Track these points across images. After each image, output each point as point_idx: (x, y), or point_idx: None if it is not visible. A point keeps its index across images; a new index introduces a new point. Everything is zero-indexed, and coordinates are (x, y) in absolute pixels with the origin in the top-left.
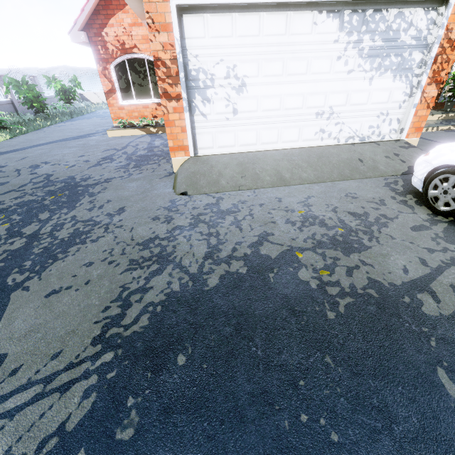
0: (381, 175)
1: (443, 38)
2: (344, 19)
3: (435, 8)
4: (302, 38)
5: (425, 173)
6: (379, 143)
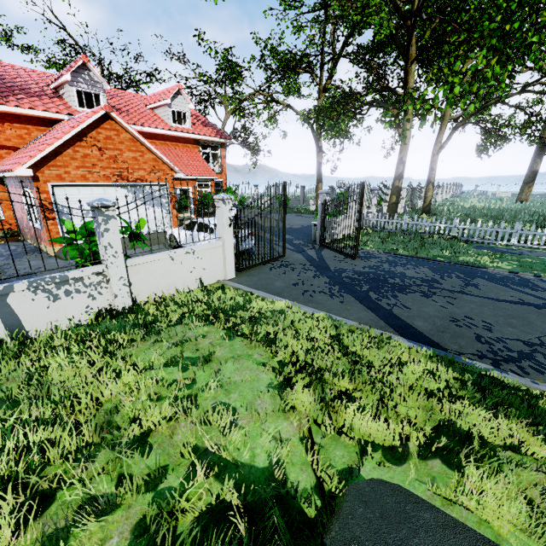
0: (163, 243)
1: (170, 195)
2: (129, 189)
3: (163, 186)
4: (113, 195)
5: (168, 238)
6: (162, 233)
